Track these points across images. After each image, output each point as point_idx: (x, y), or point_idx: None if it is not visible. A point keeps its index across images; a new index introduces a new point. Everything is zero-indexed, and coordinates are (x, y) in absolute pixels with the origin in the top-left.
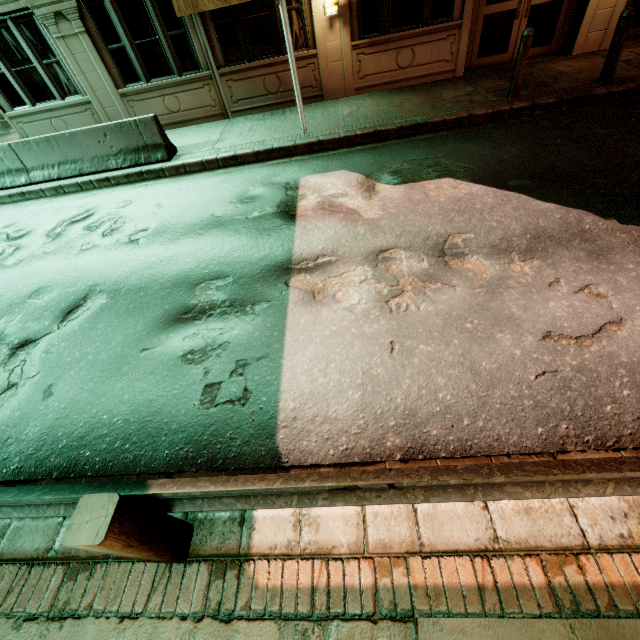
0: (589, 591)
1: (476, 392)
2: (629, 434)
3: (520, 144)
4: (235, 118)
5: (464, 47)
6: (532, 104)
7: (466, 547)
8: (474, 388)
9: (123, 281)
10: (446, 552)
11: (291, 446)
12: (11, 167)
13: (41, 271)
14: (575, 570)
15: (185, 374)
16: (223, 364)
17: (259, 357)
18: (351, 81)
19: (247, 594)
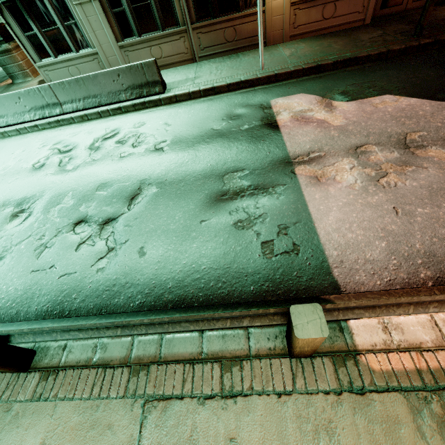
0: None
1: None
2: None
3: (435, 69)
4: (201, 62)
5: (373, 1)
6: (435, 40)
7: None
8: None
9: (164, 176)
10: None
11: (347, 280)
12: (49, 102)
13: (97, 172)
14: None
15: (242, 236)
16: (268, 228)
17: (294, 222)
18: (287, 30)
19: (368, 376)
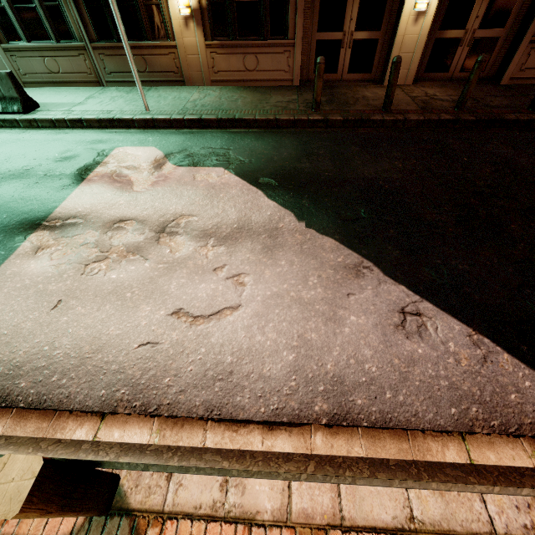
0: None
1: (84, 353)
2: (167, 404)
3: (294, 149)
4: (109, 87)
5: (298, 62)
6: (325, 118)
7: None
8: (86, 349)
9: None
10: None
11: None
12: None
13: None
14: (0, 521)
15: None
16: None
17: None
18: (207, 73)
19: None
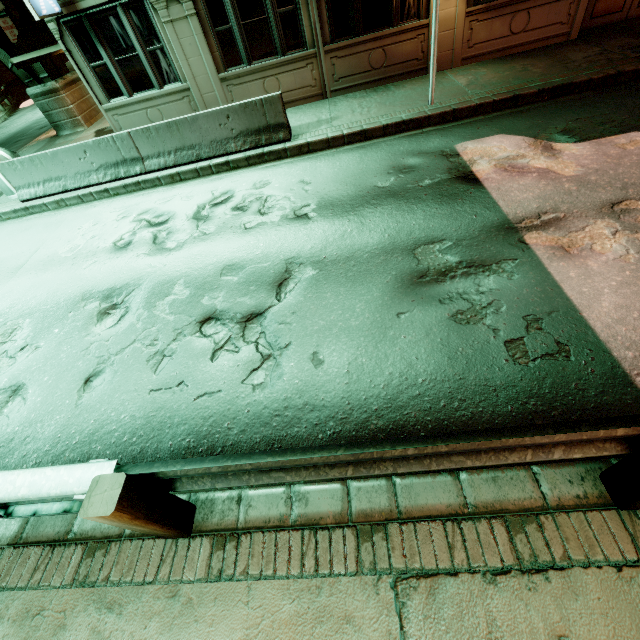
0: None
1: None
2: None
3: None
4: (334, 97)
5: (583, 7)
6: None
7: None
8: None
9: (320, 253)
10: None
11: None
12: (126, 157)
13: (215, 251)
14: None
15: (470, 333)
16: (509, 321)
17: (548, 311)
18: (459, 51)
19: None
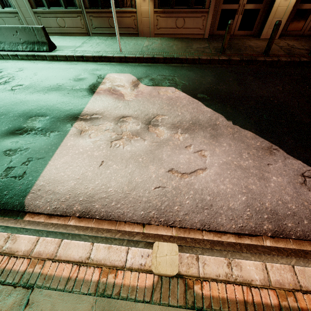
0: (113, 286)
1: (125, 191)
2: (179, 220)
3: (213, 77)
4: (93, 36)
5: (209, 23)
6: (229, 58)
7: (74, 260)
8: (125, 189)
9: None
10: (64, 261)
11: (30, 202)
12: None
13: None
14: (113, 276)
15: (1, 160)
16: (21, 158)
17: (39, 158)
18: (153, 29)
19: None
